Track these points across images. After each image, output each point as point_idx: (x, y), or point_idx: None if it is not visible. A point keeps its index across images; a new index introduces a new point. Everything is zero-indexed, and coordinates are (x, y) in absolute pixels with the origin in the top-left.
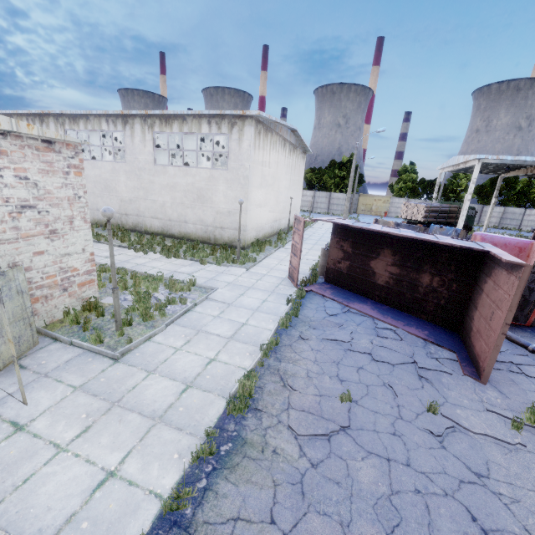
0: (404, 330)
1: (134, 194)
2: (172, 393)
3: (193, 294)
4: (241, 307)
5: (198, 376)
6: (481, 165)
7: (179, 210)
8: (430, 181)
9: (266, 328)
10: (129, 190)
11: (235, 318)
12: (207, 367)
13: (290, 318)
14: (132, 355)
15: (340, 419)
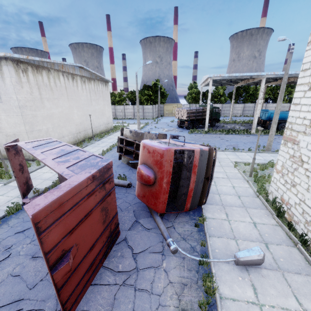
0: None
1: None
2: None
3: None
4: None
5: None
6: (220, 80)
7: None
8: (203, 92)
9: None
10: None
11: None
12: None
13: None
14: None
15: None
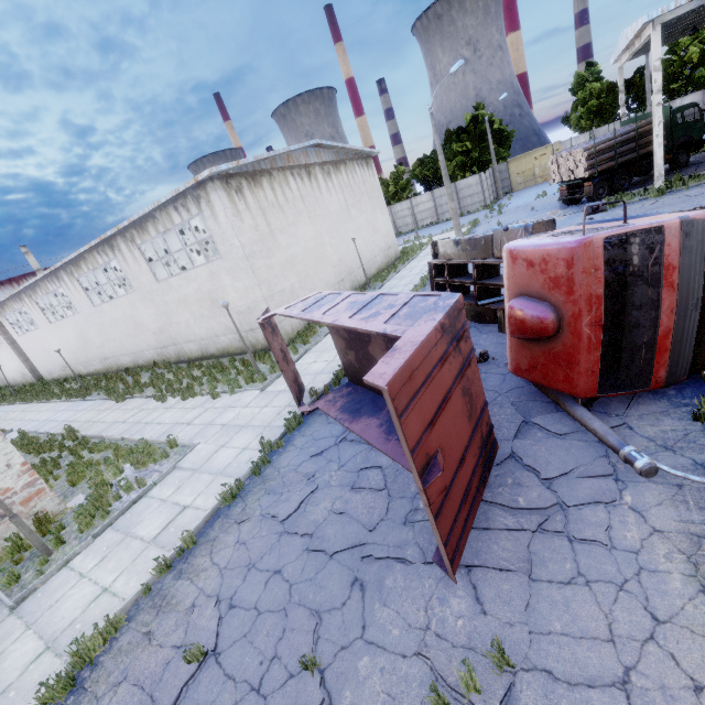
0: (400, 464)
1: (159, 322)
2: (23, 664)
3: (167, 463)
4: (206, 472)
5: (69, 627)
6: (686, 17)
7: (204, 324)
8: (625, 82)
9: (208, 508)
10: (153, 319)
11: (184, 497)
12: (90, 606)
13: (240, 484)
14: (32, 598)
15: (165, 701)
